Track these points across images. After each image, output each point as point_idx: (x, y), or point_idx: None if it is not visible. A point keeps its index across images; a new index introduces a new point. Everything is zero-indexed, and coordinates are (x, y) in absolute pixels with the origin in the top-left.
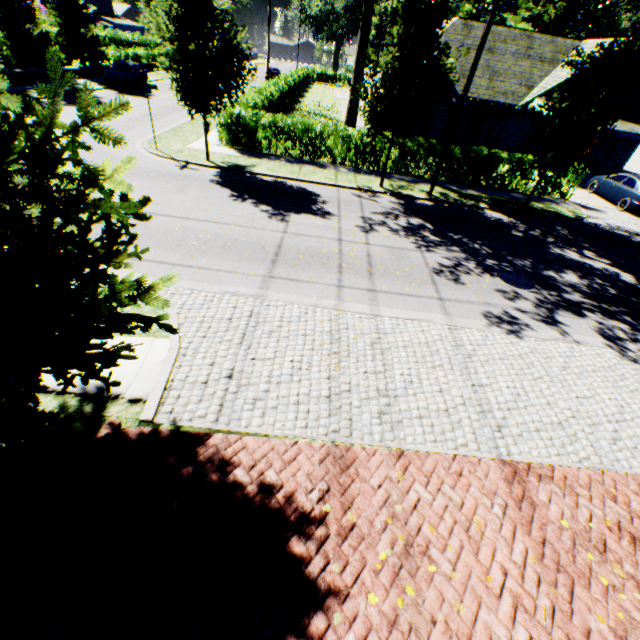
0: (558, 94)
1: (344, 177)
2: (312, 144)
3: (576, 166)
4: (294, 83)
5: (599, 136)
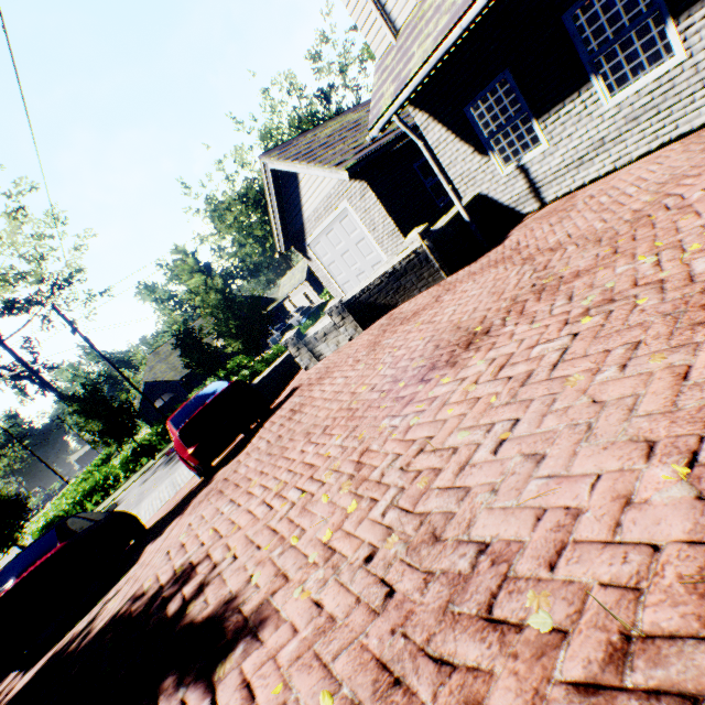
0: (182, 358)
1: (134, 477)
2: (105, 484)
3: (226, 362)
4: (99, 465)
5: (214, 351)
